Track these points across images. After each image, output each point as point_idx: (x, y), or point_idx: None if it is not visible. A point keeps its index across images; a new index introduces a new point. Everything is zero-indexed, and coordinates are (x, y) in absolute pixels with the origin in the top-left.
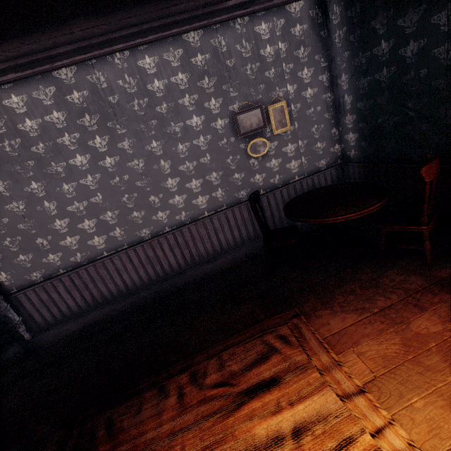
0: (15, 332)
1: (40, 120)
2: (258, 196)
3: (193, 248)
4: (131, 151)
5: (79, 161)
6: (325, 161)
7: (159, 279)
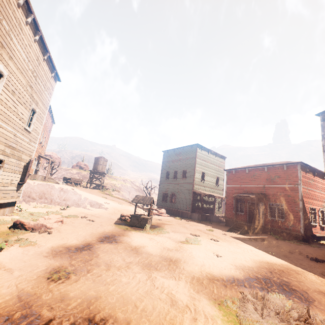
0: None
1: None
2: None
3: None
4: None
5: None
6: None
7: None
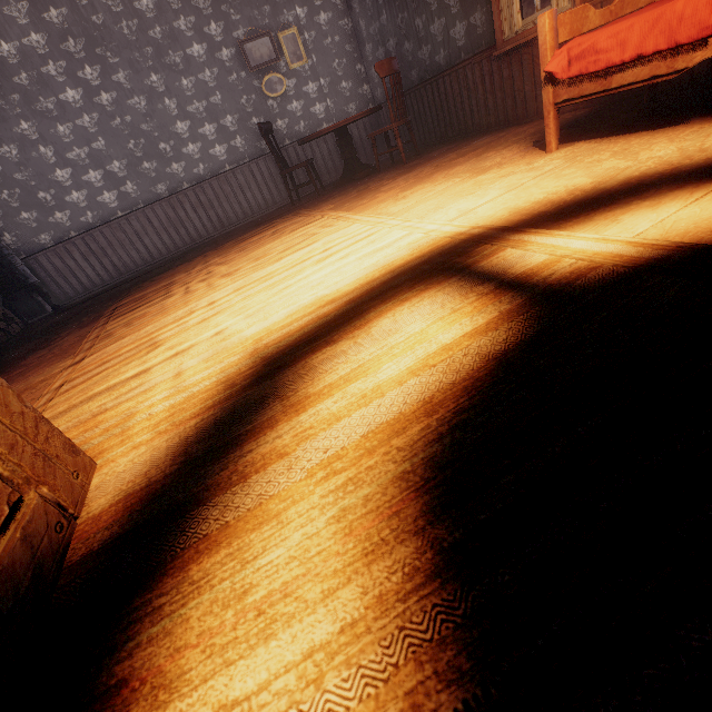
0: (39, 287)
1: (18, 43)
2: (272, 129)
3: (219, 209)
4: (129, 86)
5: (71, 97)
6: (354, 106)
7: (187, 246)
